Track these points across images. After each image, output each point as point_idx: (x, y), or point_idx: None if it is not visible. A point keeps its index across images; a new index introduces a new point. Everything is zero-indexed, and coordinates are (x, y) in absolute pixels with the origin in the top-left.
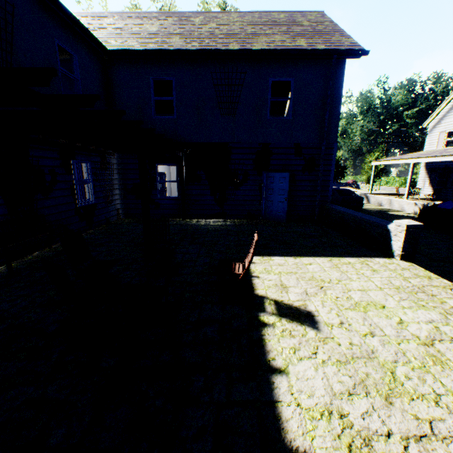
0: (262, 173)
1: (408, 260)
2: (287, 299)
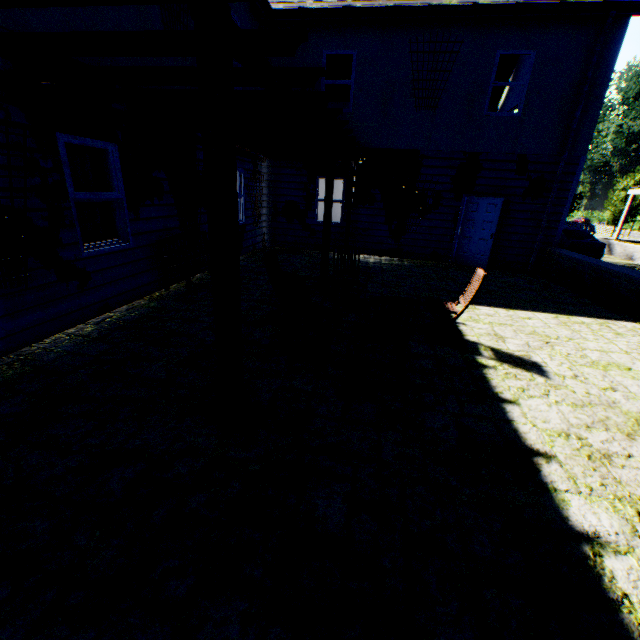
0: (461, 196)
1: None
2: (505, 348)
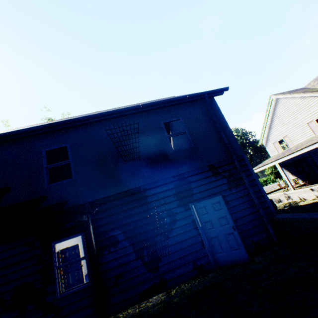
0: (189, 206)
1: None
2: None
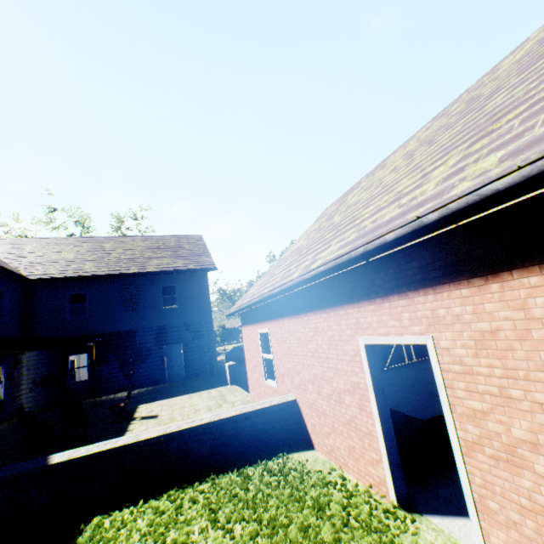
0: (162, 346)
1: (235, 384)
2: (150, 414)
